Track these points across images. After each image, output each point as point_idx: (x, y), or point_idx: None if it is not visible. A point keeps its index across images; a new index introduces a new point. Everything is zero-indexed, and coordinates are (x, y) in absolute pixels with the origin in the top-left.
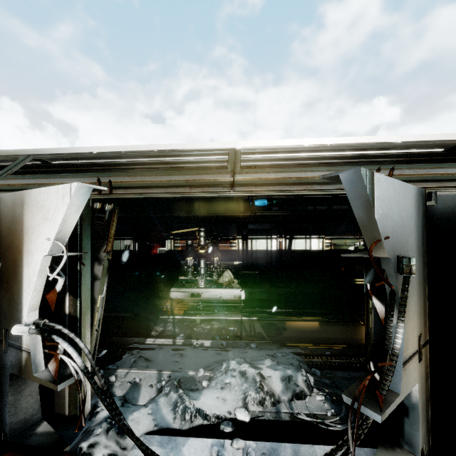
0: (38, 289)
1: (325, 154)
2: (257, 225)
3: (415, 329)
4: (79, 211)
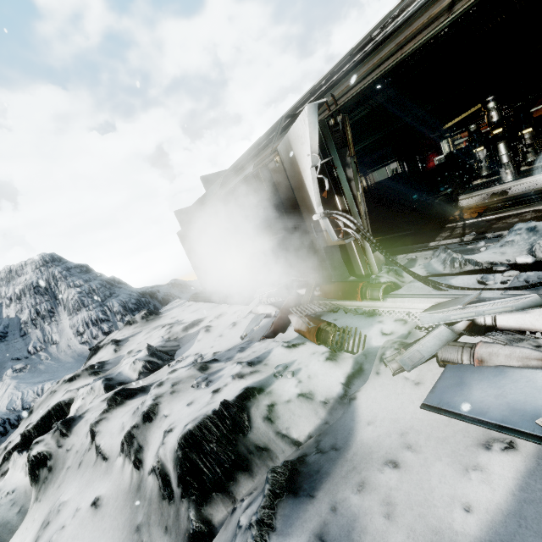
0: (316, 192)
1: None
2: None
3: None
4: (316, 127)
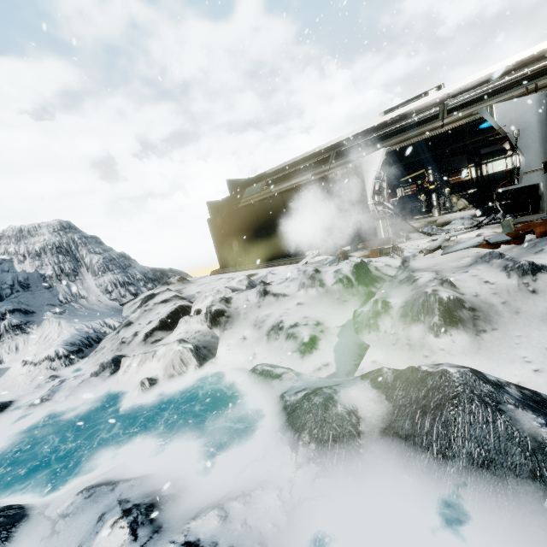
0: (372, 190)
1: (514, 76)
2: (491, 147)
3: (538, 159)
4: (383, 158)
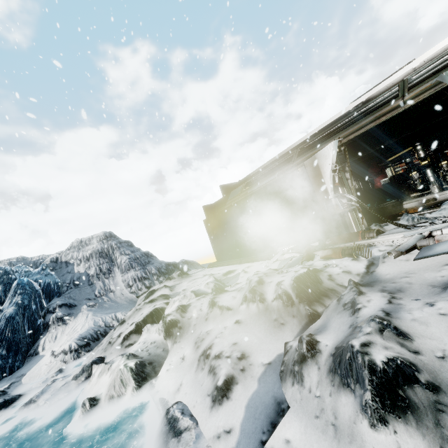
0: (331, 183)
1: None
2: None
3: None
4: (336, 151)
